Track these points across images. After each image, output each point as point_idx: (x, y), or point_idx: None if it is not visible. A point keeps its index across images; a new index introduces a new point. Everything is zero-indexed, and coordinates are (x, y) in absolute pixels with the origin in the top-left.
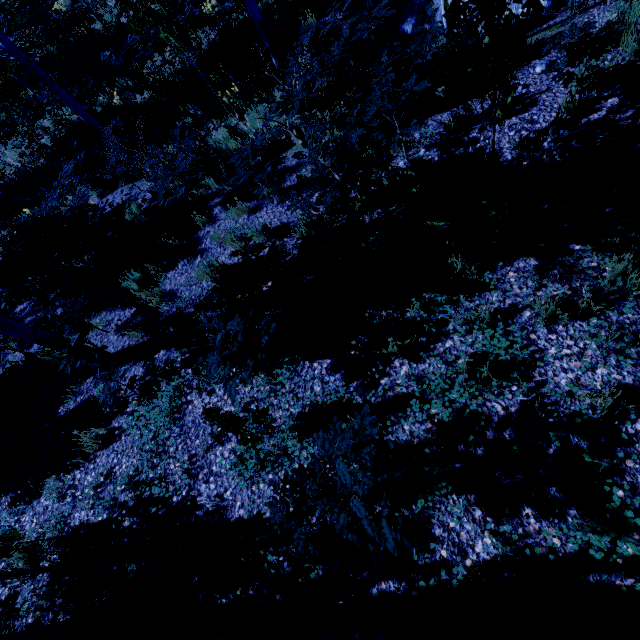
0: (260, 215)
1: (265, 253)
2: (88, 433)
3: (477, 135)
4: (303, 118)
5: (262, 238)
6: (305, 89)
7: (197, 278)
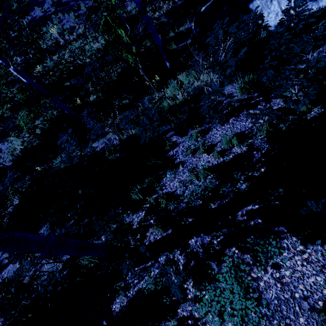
0: (213, 133)
1: (239, 152)
2: None
3: None
4: (224, 75)
5: (228, 144)
6: (232, 56)
7: (188, 180)
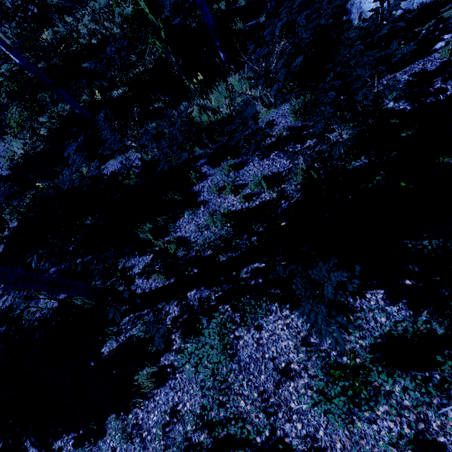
0: (248, 169)
1: (267, 199)
2: (140, 372)
3: (442, 85)
4: (276, 90)
5: (259, 187)
6: (284, 66)
7: (205, 225)
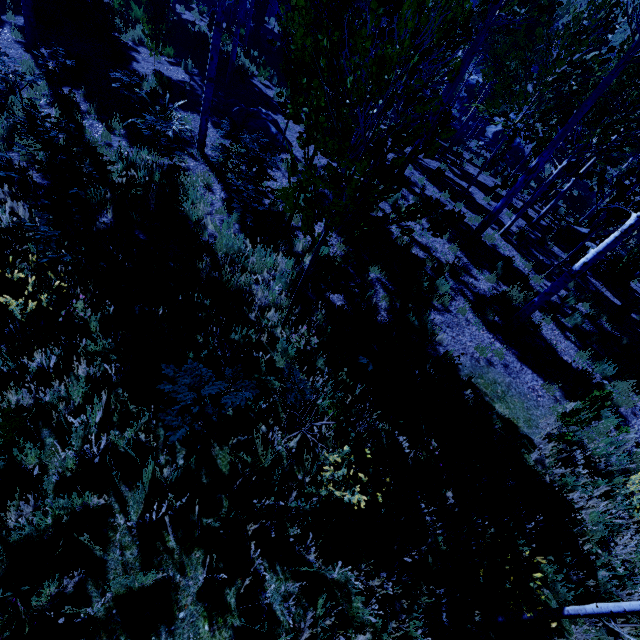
0: None
1: None
2: None
3: None
4: None
5: None
6: None
7: None
